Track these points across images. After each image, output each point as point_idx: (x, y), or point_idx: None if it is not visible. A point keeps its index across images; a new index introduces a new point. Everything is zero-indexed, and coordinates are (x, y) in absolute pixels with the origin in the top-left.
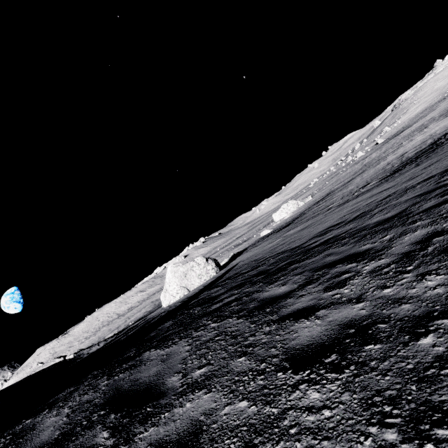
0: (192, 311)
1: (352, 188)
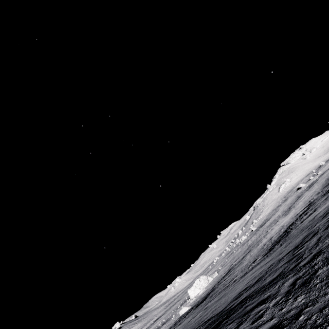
0: None
1: (246, 263)
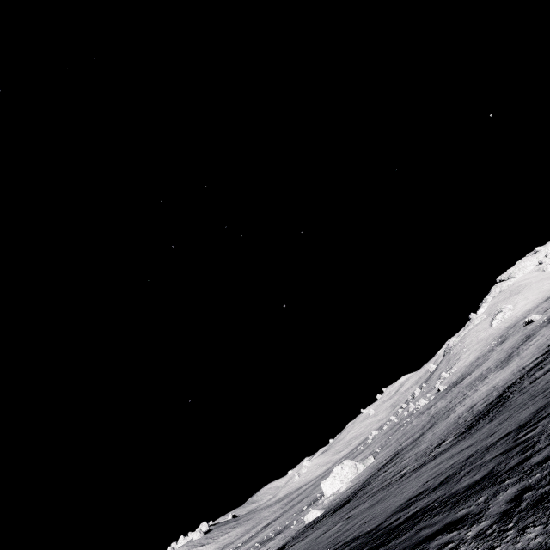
0: None
1: (425, 446)
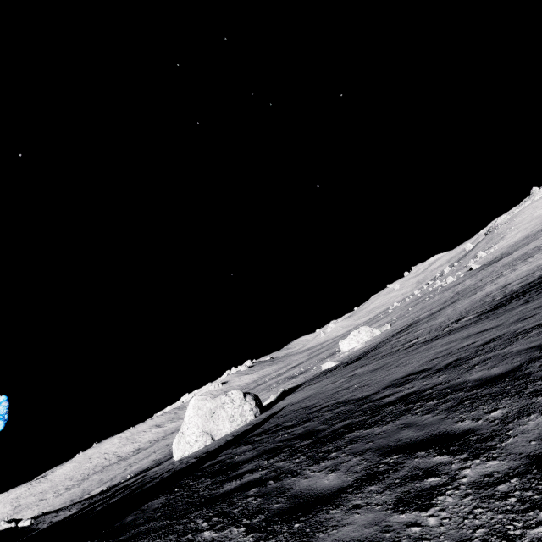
0: (198, 484)
1: (442, 321)
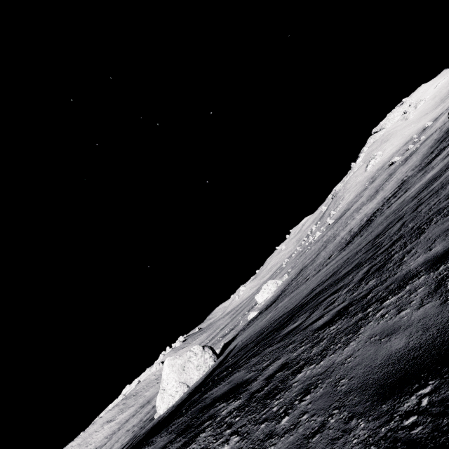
0: (217, 378)
1: (320, 261)
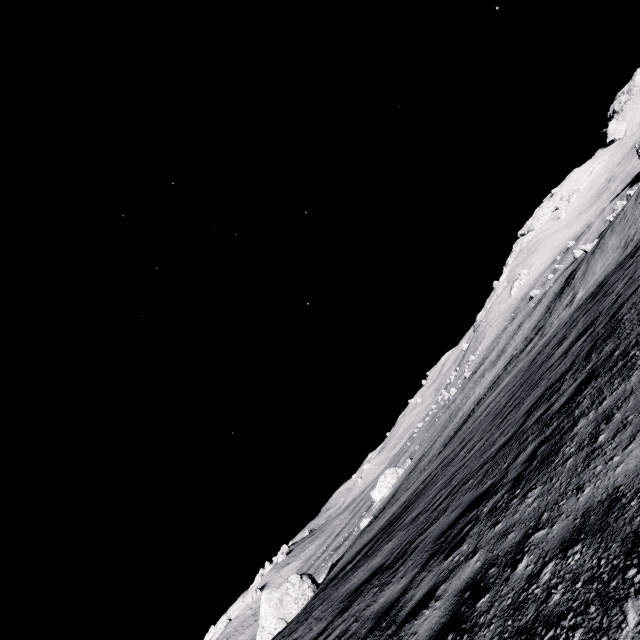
0: None
1: (429, 458)
